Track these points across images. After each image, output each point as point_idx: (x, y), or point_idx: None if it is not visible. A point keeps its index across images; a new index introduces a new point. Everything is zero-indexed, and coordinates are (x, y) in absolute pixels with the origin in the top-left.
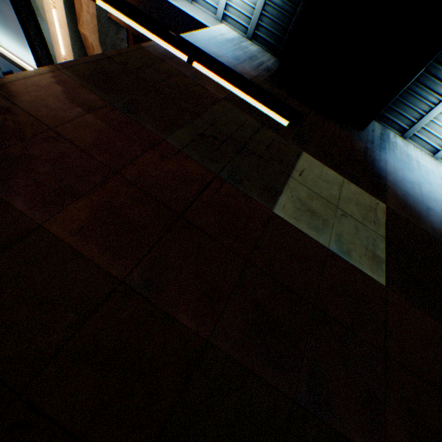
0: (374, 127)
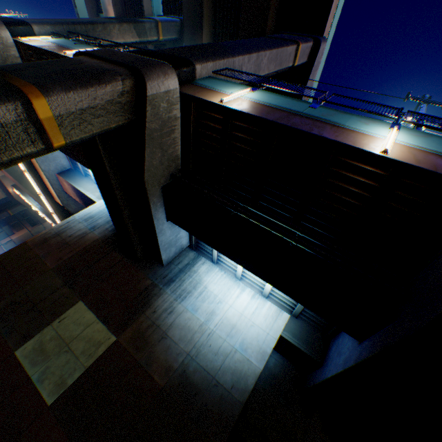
0: (186, 258)
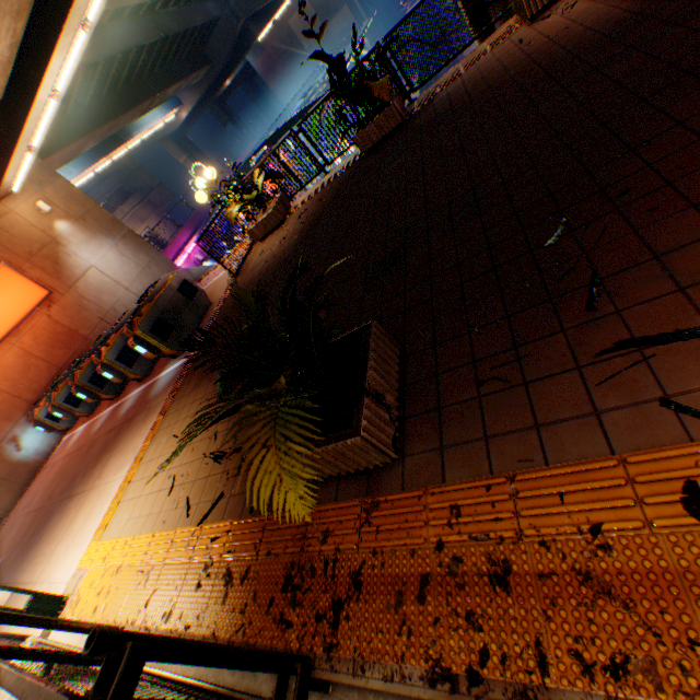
0: None
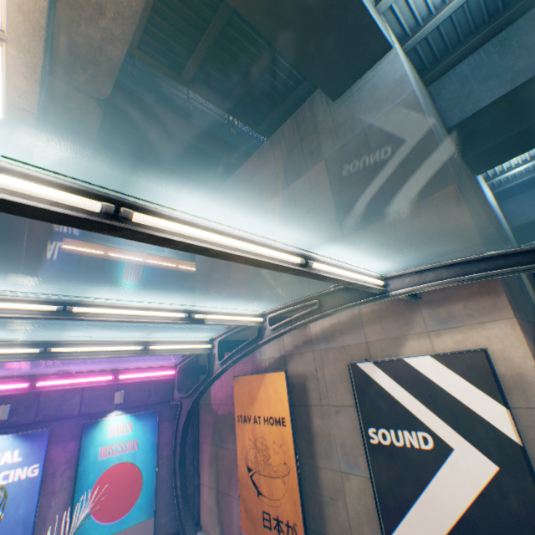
0: None
